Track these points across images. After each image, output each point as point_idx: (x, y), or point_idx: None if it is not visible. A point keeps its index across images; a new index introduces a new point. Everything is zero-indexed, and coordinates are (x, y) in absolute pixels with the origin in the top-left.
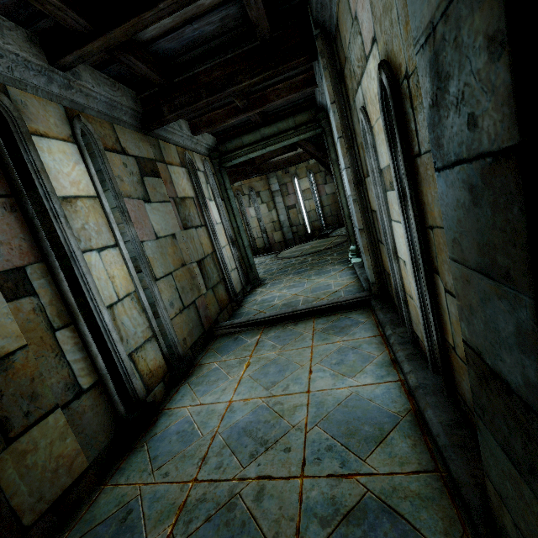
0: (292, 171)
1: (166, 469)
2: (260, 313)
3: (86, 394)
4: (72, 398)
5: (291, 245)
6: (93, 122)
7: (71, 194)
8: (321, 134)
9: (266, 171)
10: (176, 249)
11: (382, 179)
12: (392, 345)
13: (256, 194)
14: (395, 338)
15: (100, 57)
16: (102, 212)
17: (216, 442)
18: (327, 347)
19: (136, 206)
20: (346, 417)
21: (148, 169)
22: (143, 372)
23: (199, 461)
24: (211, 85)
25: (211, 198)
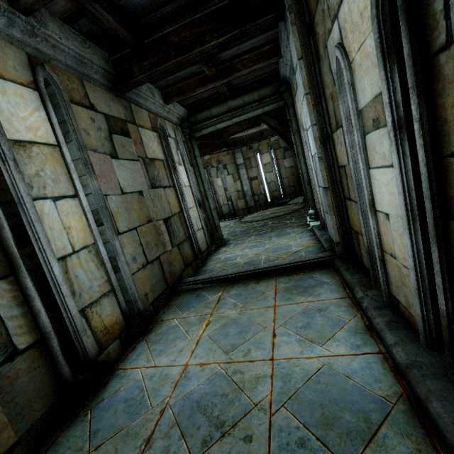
0: (255, 147)
1: (104, 451)
2: (222, 270)
3: (22, 355)
4: (3, 360)
5: (253, 212)
6: (60, 74)
7: (25, 139)
8: (283, 107)
9: (232, 145)
10: (142, 205)
11: (360, 122)
12: (367, 309)
13: (223, 167)
14: (368, 301)
15: (68, 9)
16: (62, 161)
17: (165, 418)
18: (291, 308)
19: (102, 160)
20: (320, 397)
21: (117, 127)
22: (96, 329)
23: (143, 444)
24: (179, 45)
25: (180, 163)
